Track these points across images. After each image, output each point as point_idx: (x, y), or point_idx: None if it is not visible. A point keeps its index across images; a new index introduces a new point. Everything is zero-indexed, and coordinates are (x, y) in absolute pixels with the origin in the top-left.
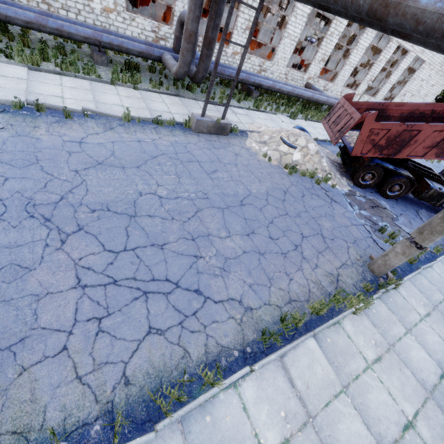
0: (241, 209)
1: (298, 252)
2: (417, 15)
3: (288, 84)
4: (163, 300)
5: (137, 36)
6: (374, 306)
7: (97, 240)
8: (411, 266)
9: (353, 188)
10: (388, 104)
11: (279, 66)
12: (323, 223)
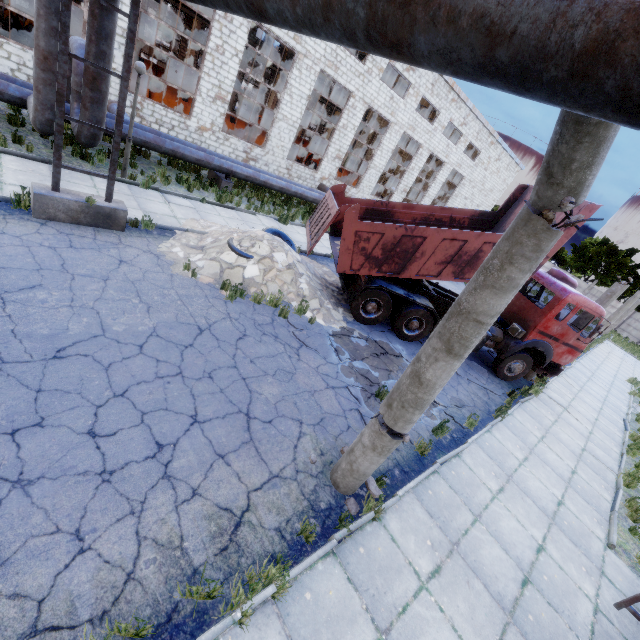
0: (46, 366)
1: (158, 462)
2: None
3: (283, 178)
4: None
5: (10, 73)
6: (314, 582)
7: None
8: (422, 460)
9: (353, 324)
10: (393, 204)
11: (277, 157)
12: (263, 387)
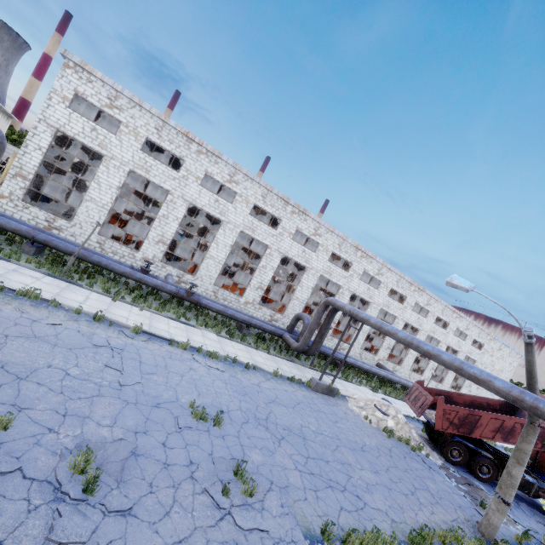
0: (364, 453)
1: (415, 497)
2: (443, 361)
3: (365, 362)
4: (341, 494)
5: (259, 317)
6: None
7: (294, 447)
8: None
9: (445, 463)
10: (451, 392)
11: (355, 348)
12: (428, 482)
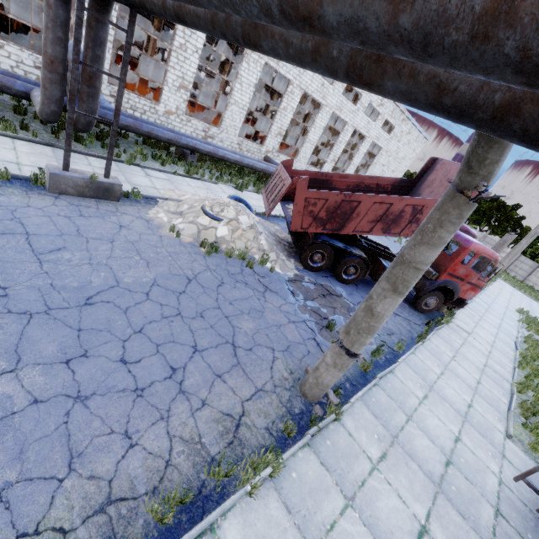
0: (81, 311)
1: (174, 381)
2: None
3: (237, 153)
4: None
5: (10, 69)
6: (297, 465)
7: None
8: (365, 376)
9: (302, 272)
10: (331, 175)
11: (230, 135)
12: (242, 323)
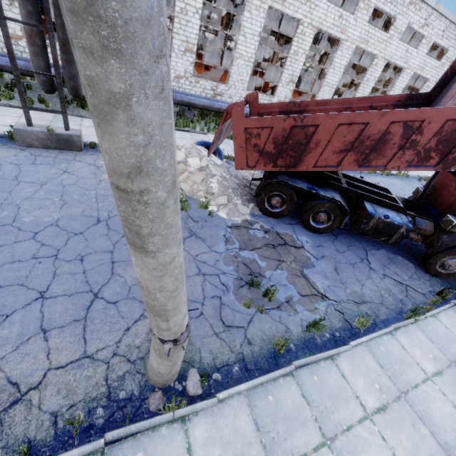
0: None
1: None
2: None
3: None
4: None
5: None
6: None
7: None
8: (277, 359)
9: (259, 218)
10: (306, 103)
11: (238, 90)
12: (128, 271)
